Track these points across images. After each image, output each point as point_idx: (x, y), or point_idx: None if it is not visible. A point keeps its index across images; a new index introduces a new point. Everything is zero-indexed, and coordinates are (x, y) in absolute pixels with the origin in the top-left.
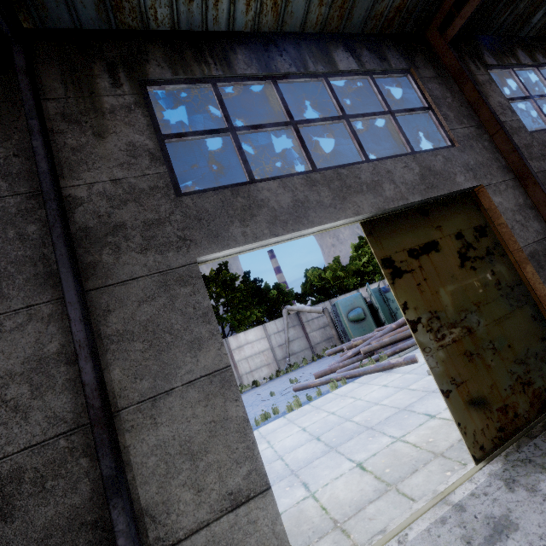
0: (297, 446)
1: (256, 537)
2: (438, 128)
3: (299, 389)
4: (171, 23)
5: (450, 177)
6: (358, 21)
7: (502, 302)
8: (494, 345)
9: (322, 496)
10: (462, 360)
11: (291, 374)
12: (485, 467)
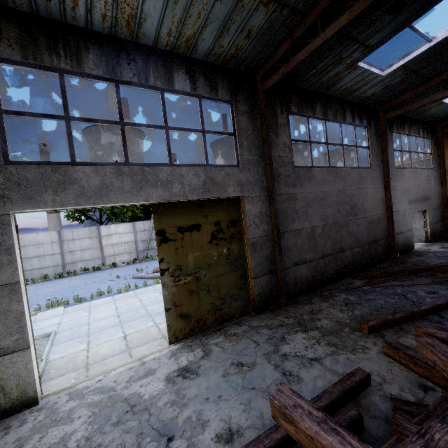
0: (104, 318)
1: (13, 370)
2: (234, 150)
3: (137, 278)
4: (30, 8)
5: (224, 187)
6: (202, 53)
7: (226, 266)
8: (209, 288)
9: (92, 350)
10: (186, 294)
11: (144, 263)
12: (172, 347)
